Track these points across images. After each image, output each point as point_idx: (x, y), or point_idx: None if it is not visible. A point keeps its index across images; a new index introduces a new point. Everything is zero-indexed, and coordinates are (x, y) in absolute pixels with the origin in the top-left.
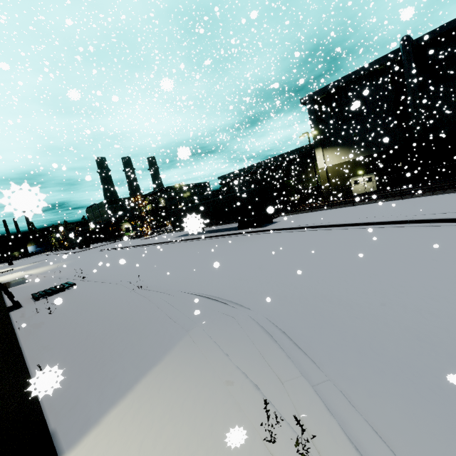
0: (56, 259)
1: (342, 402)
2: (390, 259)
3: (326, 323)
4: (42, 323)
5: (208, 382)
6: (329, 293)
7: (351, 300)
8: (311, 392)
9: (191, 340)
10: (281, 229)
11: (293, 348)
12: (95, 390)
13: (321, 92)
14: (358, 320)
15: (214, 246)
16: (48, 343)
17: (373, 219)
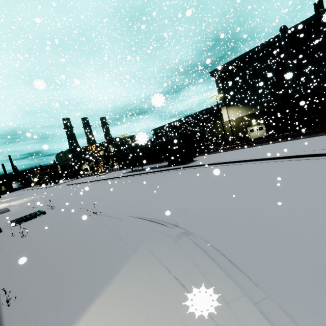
0: (33, 193)
1: (287, 322)
2: (292, 185)
3: (252, 240)
4: (15, 245)
5: (156, 302)
6: (248, 214)
7: (269, 219)
8: (258, 314)
9: (138, 259)
10: (200, 165)
11: (228, 265)
12: (53, 312)
13: (224, 67)
14: (280, 237)
15: (151, 179)
16: (17, 264)
17: (270, 156)
